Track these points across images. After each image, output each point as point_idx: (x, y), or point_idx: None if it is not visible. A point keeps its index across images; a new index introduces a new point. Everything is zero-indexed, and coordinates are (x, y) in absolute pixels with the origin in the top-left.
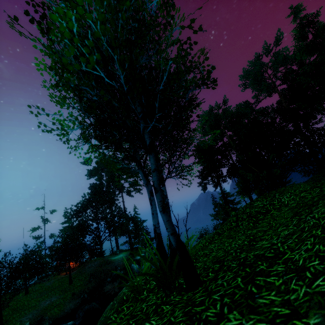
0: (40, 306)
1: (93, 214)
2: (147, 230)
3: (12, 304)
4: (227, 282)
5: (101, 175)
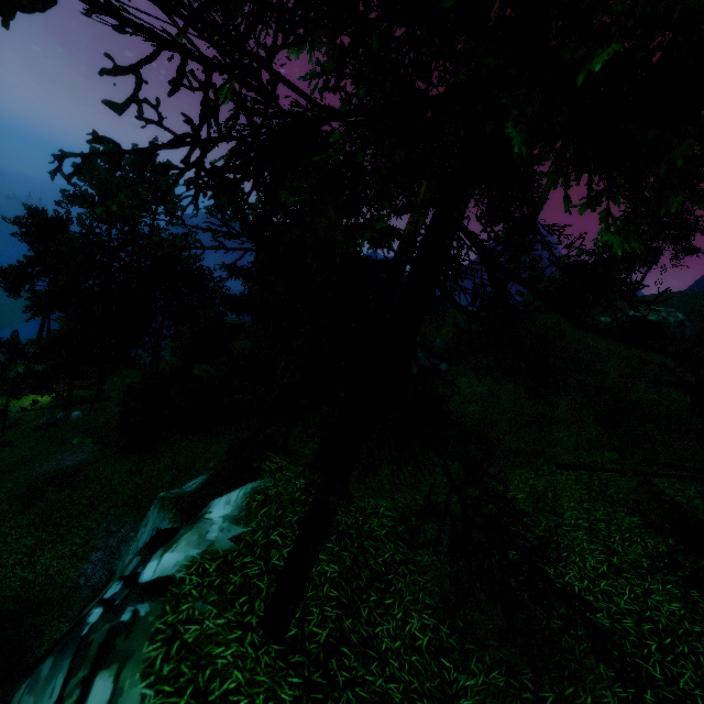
0: None
1: None
2: None
3: None
4: None
5: None
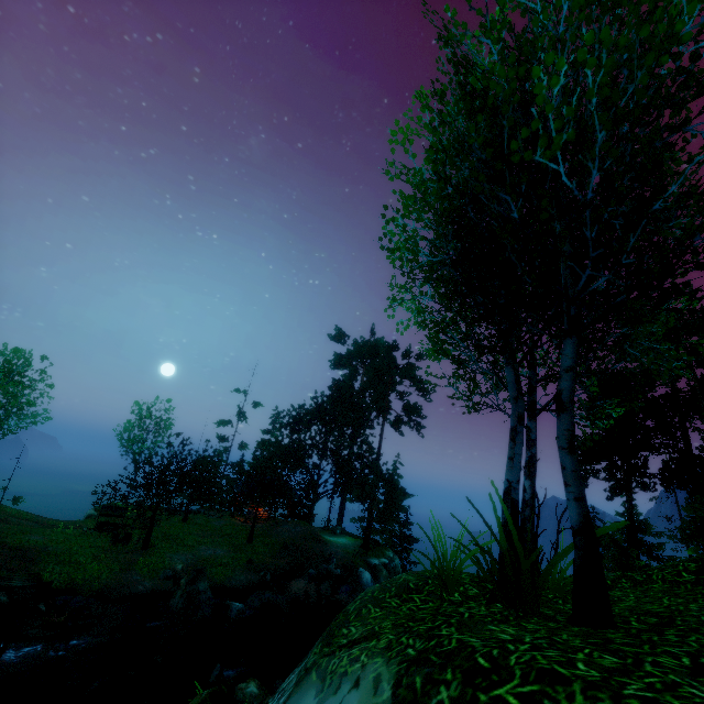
0: (199, 552)
1: (320, 436)
2: (406, 517)
3: (164, 526)
4: (700, 643)
5: (356, 371)
